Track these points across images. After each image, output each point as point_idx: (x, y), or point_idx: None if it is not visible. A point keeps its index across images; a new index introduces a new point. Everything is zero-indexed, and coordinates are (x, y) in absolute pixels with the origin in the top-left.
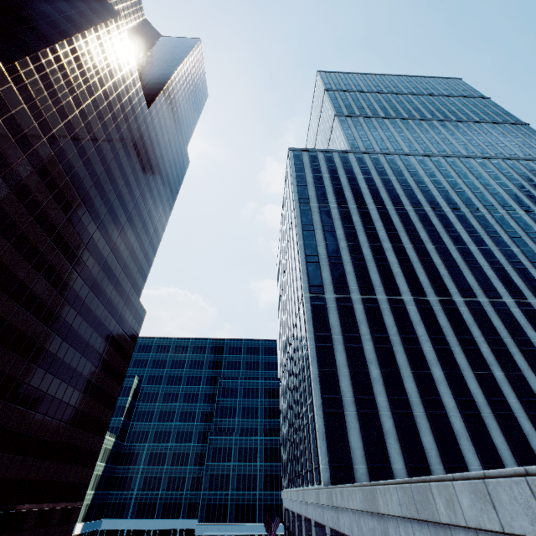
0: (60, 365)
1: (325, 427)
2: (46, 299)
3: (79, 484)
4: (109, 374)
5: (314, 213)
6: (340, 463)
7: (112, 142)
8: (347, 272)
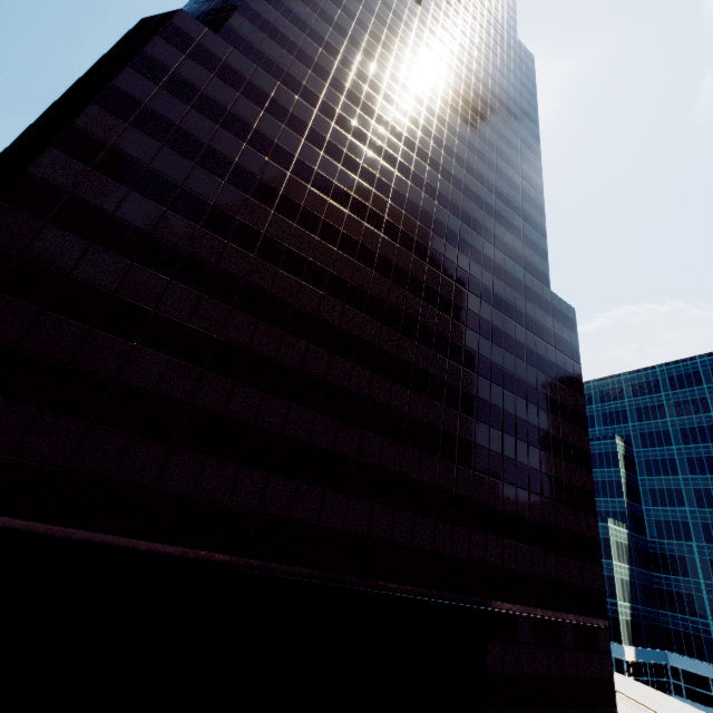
0: (461, 396)
1: None
2: (396, 303)
3: (584, 588)
4: (552, 412)
5: None
6: None
7: (388, 72)
8: None
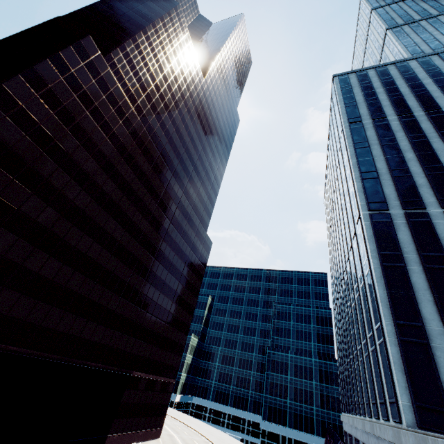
0: (154, 277)
1: (402, 357)
2: (141, 227)
3: (172, 366)
4: (187, 288)
5: (368, 129)
6: (429, 405)
7: (179, 108)
8: (419, 185)
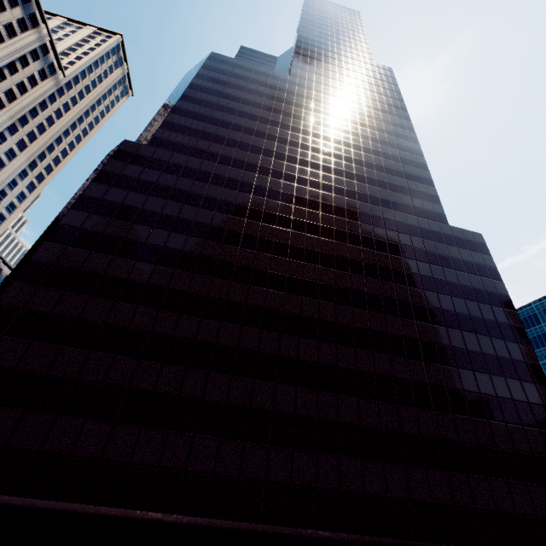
0: (372, 336)
1: None
2: (295, 274)
3: None
4: (480, 332)
5: None
6: None
7: (270, 121)
8: None
